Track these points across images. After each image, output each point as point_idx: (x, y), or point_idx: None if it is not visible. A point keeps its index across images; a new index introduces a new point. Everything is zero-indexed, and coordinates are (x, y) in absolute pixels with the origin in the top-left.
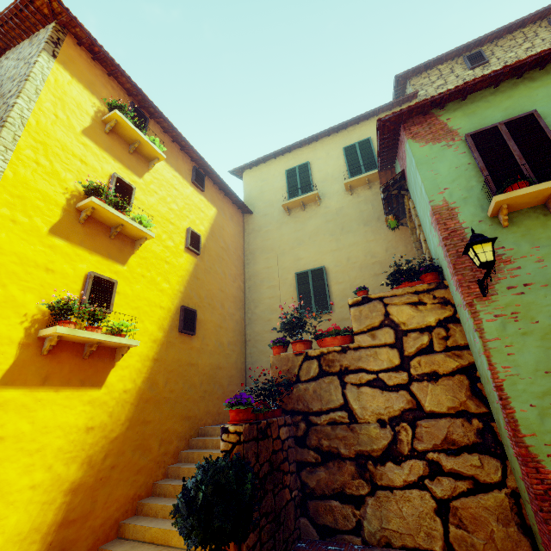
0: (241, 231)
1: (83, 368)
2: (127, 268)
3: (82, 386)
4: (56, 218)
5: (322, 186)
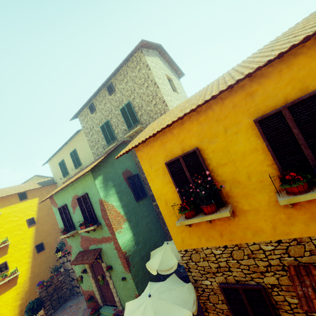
0: None
1: (9, 285)
2: (9, 253)
3: (11, 288)
4: None
5: (70, 171)
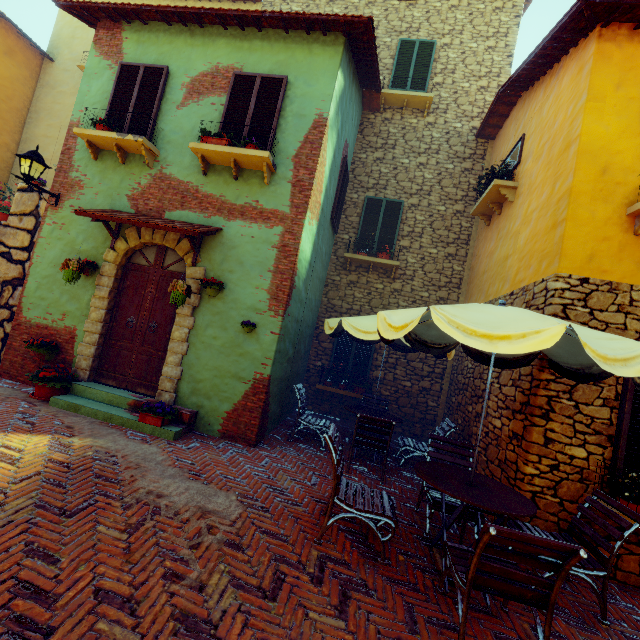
0: (32, 78)
1: None
2: None
3: None
4: None
5: None
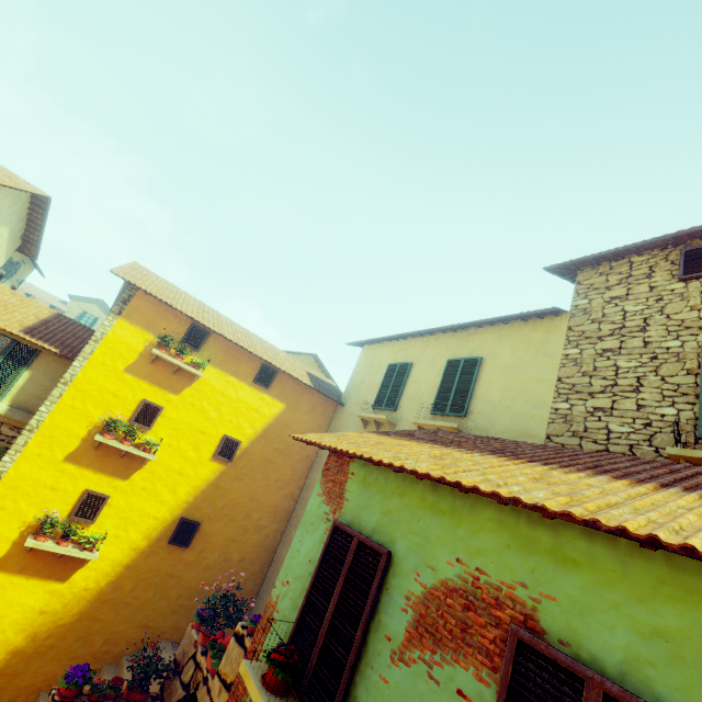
0: (325, 423)
1: (55, 565)
2: (129, 482)
3: (49, 578)
4: (74, 447)
5: (406, 406)
